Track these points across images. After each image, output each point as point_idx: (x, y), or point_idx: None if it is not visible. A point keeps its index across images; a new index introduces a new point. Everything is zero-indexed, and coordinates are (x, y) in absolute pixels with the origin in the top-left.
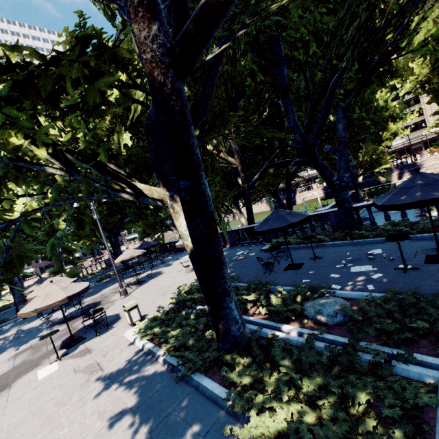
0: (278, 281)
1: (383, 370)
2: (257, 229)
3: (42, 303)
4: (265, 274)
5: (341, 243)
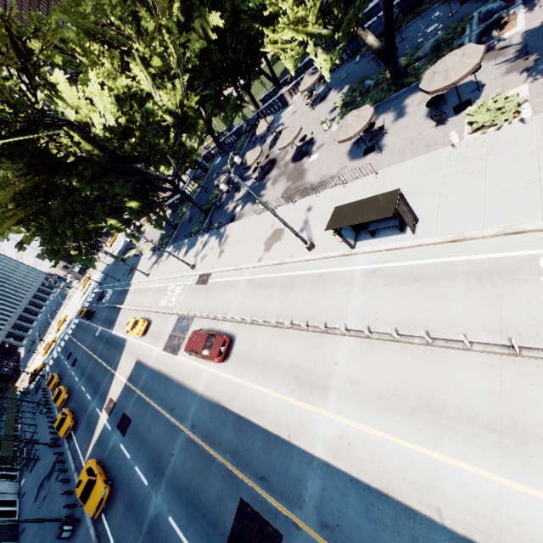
0: None
1: (451, 44)
2: None
3: (294, 134)
4: (379, 67)
5: (413, 23)
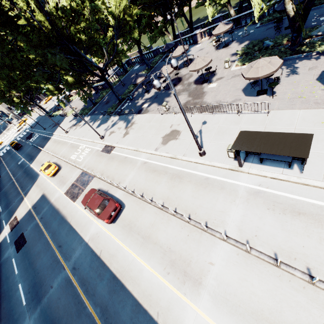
0: (286, 34)
1: None
2: (282, 9)
3: (205, 63)
4: (276, 35)
5: None
